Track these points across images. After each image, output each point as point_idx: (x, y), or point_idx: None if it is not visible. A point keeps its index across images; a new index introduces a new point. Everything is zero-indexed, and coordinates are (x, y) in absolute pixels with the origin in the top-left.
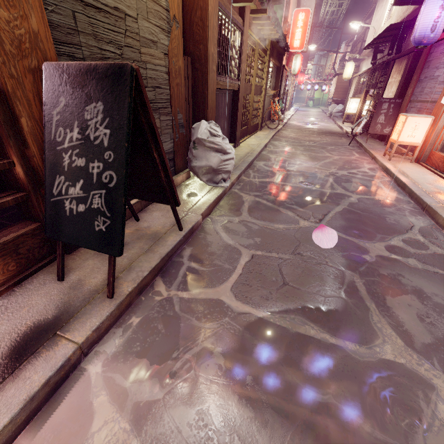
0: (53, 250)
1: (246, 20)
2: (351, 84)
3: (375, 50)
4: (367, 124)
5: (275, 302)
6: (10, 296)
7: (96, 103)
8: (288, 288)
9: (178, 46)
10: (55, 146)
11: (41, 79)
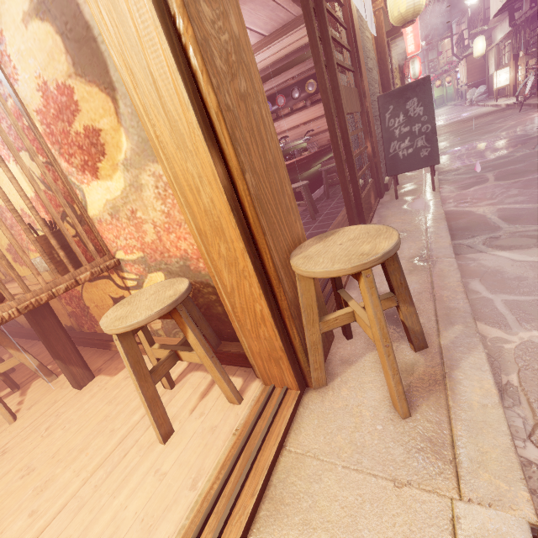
0: (377, 195)
1: (390, 48)
2: (487, 59)
3: (510, 11)
4: (531, 87)
5: (531, 174)
6: (381, 207)
7: (412, 99)
8: (536, 169)
9: (379, 79)
10: (389, 129)
11: (370, 106)
